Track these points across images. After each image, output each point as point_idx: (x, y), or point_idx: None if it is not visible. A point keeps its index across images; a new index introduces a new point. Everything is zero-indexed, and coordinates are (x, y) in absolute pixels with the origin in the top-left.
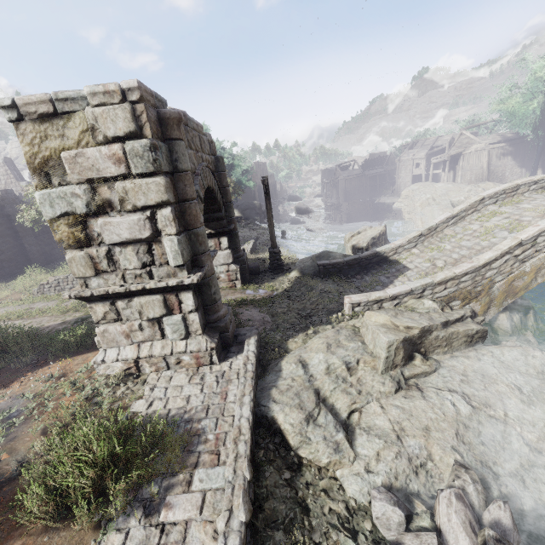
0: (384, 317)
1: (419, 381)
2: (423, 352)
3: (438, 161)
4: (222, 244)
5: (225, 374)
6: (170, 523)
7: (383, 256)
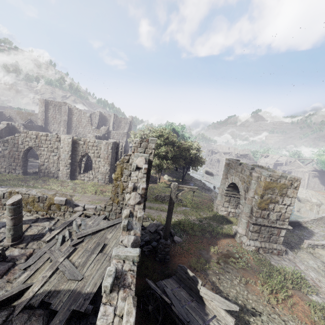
0: None
1: None
2: None
3: (281, 169)
4: None
5: (290, 259)
6: (323, 297)
7: (300, 223)
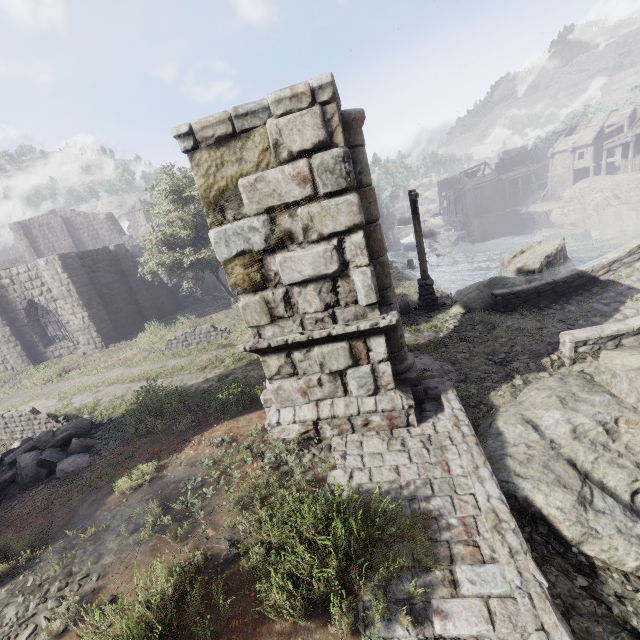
0: (639, 358)
1: None
2: None
3: (615, 145)
4: None
5: (432, 438)
6: (453, 638)
7: (590, 277)
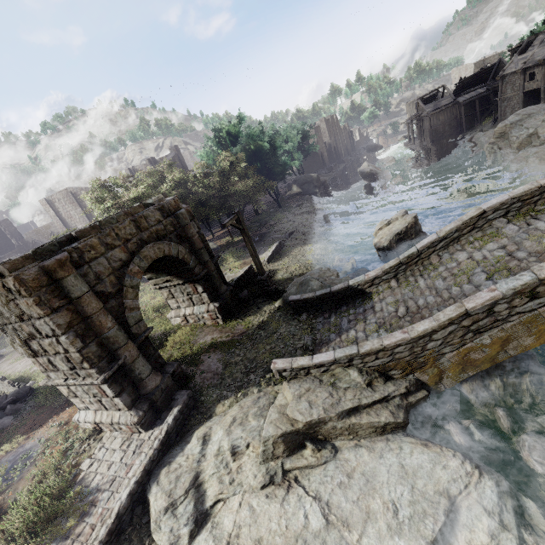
0: (290, 395)
1: (301, 473)
2: (322, 438)
3: None
4: (199, 289)
5: (142, 444)
6: None
7: (357, 289)
